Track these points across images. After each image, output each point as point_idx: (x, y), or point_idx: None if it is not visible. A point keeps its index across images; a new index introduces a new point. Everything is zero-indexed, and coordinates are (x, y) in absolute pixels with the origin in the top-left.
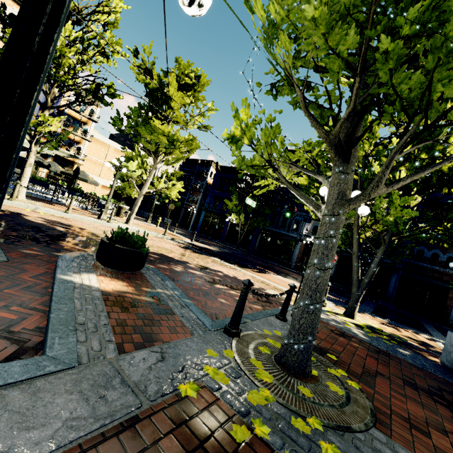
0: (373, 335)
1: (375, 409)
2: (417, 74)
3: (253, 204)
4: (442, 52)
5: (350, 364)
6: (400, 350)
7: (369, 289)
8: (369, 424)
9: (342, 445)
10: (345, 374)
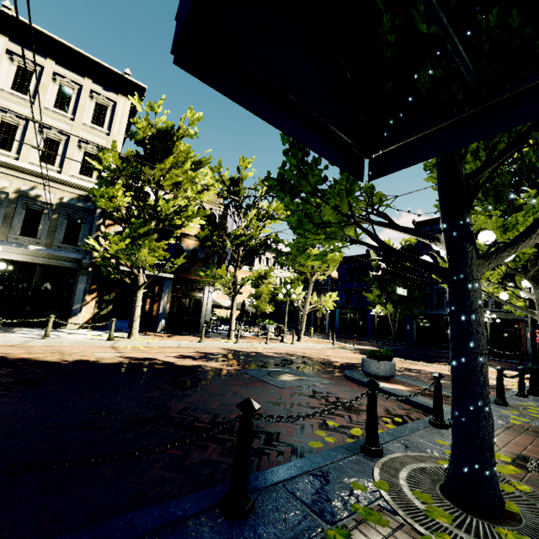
0: None
1: None
2: None
3: (404, 293)
4: None
5: None
6: None
7: None
8: None
9: None
10: None
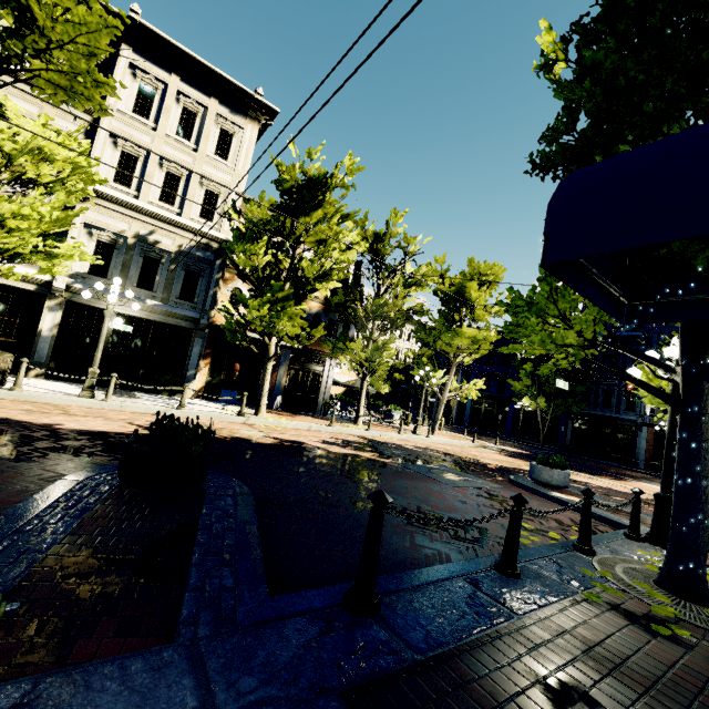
0: None
1: None
2: None
3: (565, 386)
4: None
5: None
6: None
7: None
8: None
9: None
10: None
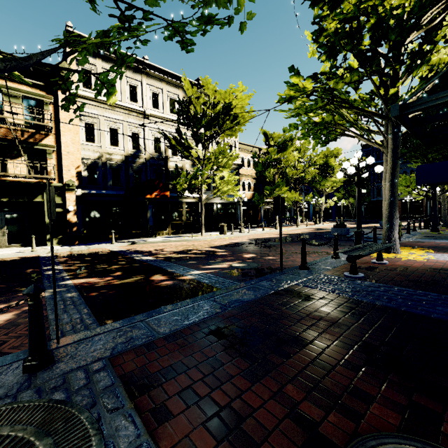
0: None
1: None
2: None
3: (364, 192)
4: None
5: None
6: None
7: None
8: None
9: None
10: None
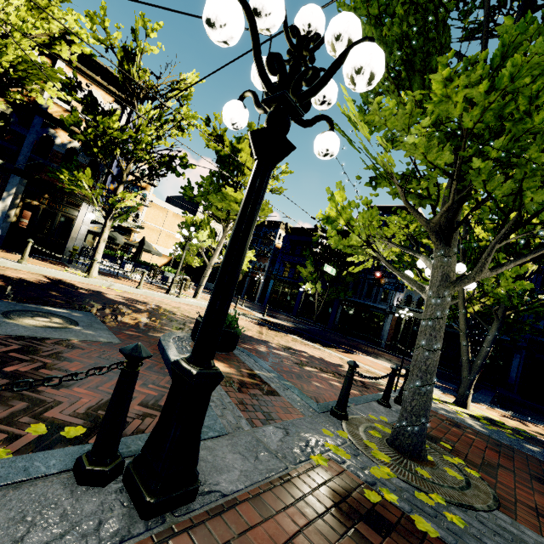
0: (492, 428)
1: (498, 497)
2: (508, 183)
3: (332, 272)
4: (527, 168)
5: (467, 455)
6: (527, 446)
7: (484, 374)
8: (492, 506)
9: (466, 518)
10: (462, 463)
